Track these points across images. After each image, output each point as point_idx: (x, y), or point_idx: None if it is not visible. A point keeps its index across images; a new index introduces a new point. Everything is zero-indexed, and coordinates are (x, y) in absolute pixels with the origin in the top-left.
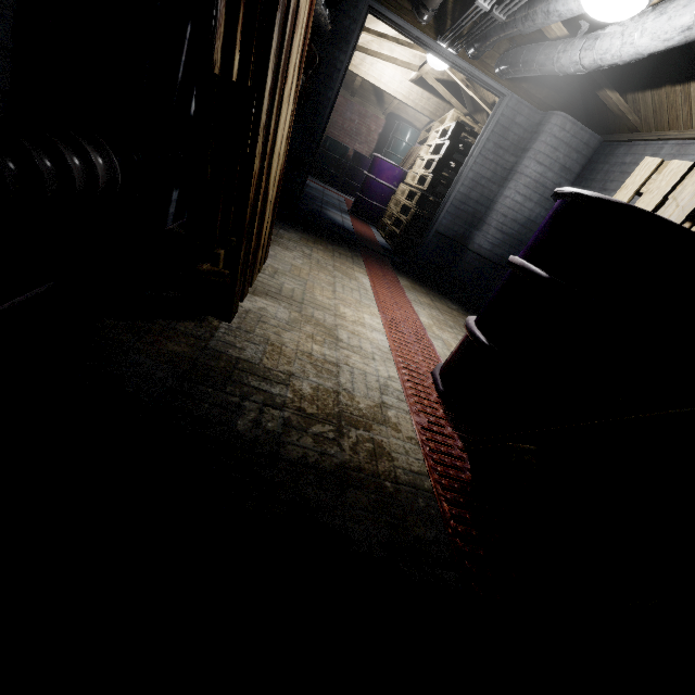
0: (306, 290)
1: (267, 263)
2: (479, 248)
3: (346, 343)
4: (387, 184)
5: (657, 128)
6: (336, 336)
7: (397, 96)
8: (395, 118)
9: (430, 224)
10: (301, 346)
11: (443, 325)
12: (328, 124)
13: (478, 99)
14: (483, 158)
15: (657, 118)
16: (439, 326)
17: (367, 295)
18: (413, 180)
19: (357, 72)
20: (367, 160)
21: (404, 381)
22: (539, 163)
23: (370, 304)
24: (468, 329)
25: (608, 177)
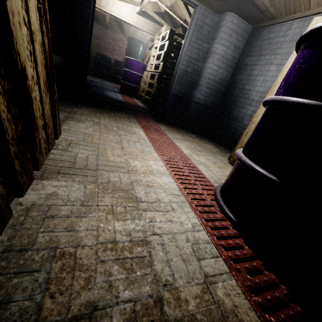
0: (99, 154)
1: (61, 137)
2: (198, 99)
3: (146, 201)
4: (136, 73)
5: (287, 14)
6: (134, 196)
7: (131, 23)
8: (132, 40)
9: (168, 90)
10: (101, 235)
11: (196, 151)
12: (96, 46)
13: (177, 17)
14: (191, 46)
15: (286, 7)
16: (195, 153)
17: (146, 144)
18: (150, 69)
19: (105, 10)
20: (122, 63)
21: (205, 224)
22: (223, 45)
23: (150, 150)
24: (249, 167)
25: (261, 48)
